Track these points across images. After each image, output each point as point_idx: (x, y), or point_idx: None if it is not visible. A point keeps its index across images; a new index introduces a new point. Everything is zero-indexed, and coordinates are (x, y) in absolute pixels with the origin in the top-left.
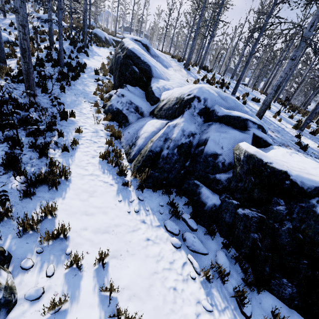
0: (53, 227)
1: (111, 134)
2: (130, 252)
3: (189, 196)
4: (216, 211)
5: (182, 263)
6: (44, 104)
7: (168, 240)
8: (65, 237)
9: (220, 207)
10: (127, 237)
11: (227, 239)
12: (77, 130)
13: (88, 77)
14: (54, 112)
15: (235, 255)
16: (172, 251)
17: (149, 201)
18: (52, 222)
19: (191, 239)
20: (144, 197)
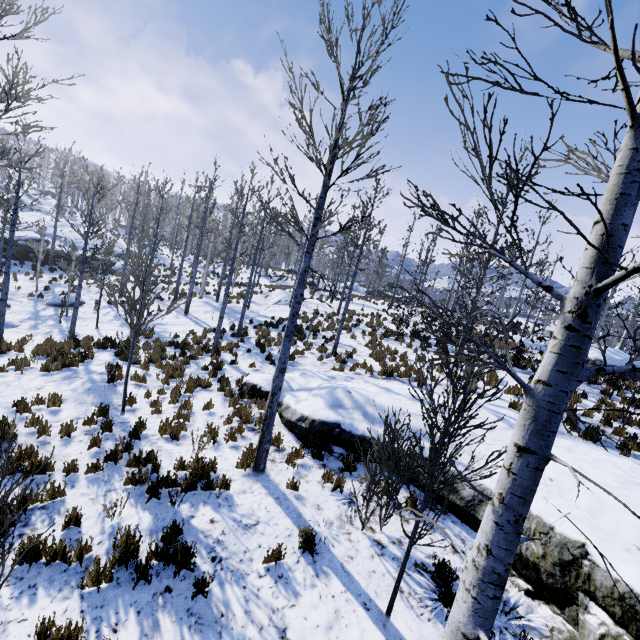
0: None
1: None
2: None
3: None
4: None
5: None
6: None
7: None
8: None
9: None
10: None
11: None
12: None
13: None
14: None
15: None
16: None
17: None
18: None
19: None
20: None
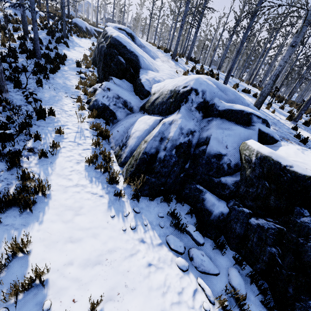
0: (25, 269)
1: (98, 134)
2: (129, 287)
3: (191, 203)
4: (224, 220)
5: (192, 292)
6: (17, 101)
7: (173, 262)
8: (41, 284)
9: (228, 215)
10: (124, 265)
11: (238, 252)
12: (57, 131)
13: (69, 69)
14: (29, 110)
15: (249, 272)
16: (179, 276)
17: (146, 212)
18: (24, 262)
19: (199, 258)
20: (141, 207)
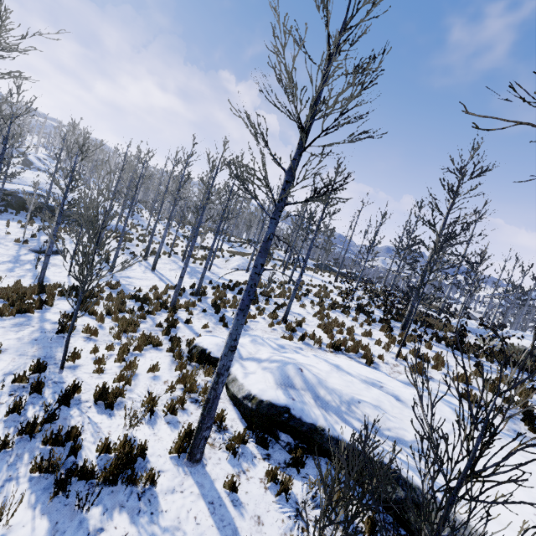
0: None
1: None
2: None
3: None
4: None
5: None
6: None
7: None
8: None
9: None
10: None
11: None
12: None
13: None
14: None
15: None
16: None
17: None
18: None
19: None
20: None
